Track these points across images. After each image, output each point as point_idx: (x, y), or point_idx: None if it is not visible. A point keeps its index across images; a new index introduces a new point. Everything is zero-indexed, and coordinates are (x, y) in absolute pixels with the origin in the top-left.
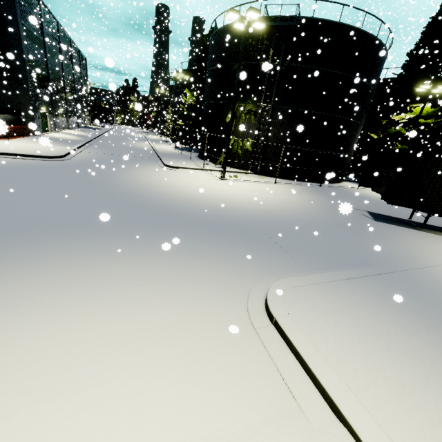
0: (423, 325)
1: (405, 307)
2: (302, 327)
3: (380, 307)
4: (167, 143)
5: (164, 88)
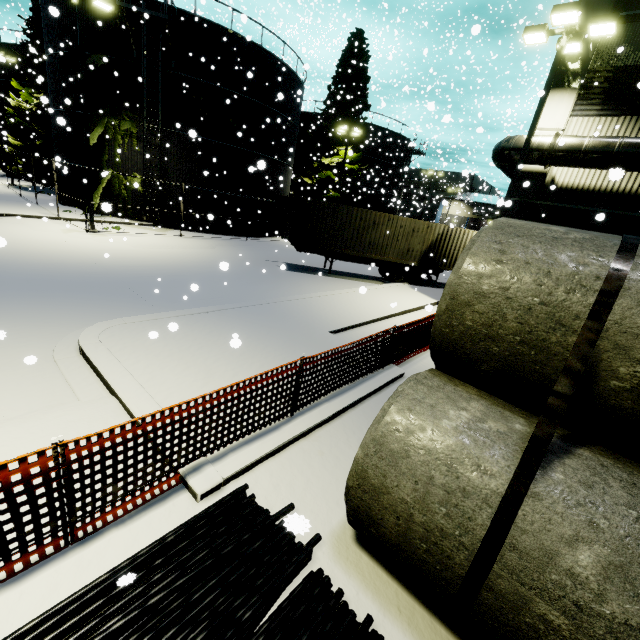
0: (248, 334)
1: (243, 326)
2: (111, 348)
3: (216, 328)
4: None
5: None
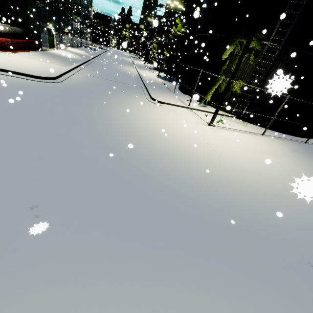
0: None
1: None
2: None
3: None
4: (150, 71)
5: (154, 18)
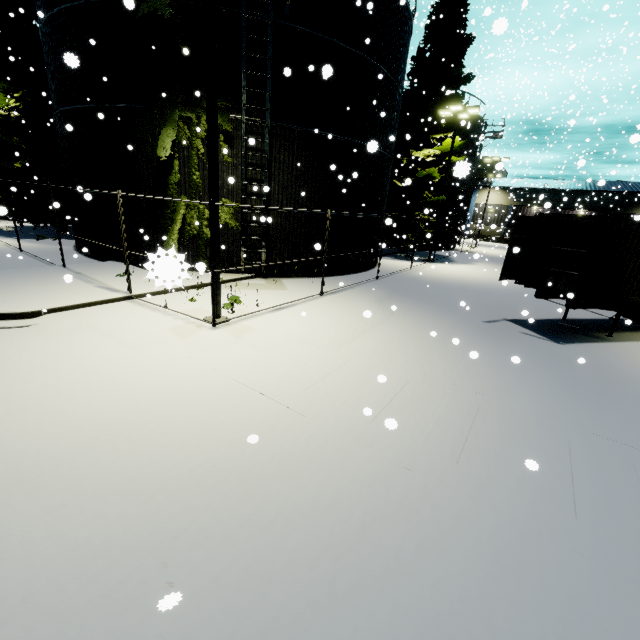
0: None
1: None
2: None
3: None
4: None
5: None
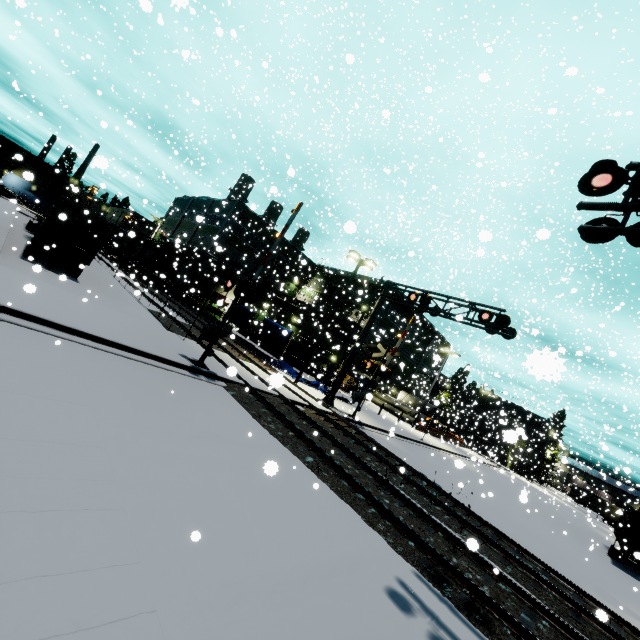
0: None
1: None
2: None
3: None
4: None
5: None
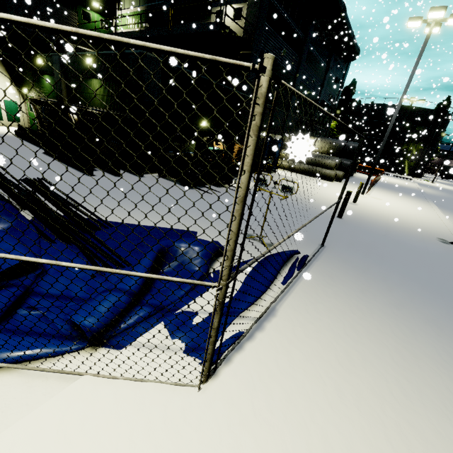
0: None
1: None
2: None
3: None
4: None
5: None
